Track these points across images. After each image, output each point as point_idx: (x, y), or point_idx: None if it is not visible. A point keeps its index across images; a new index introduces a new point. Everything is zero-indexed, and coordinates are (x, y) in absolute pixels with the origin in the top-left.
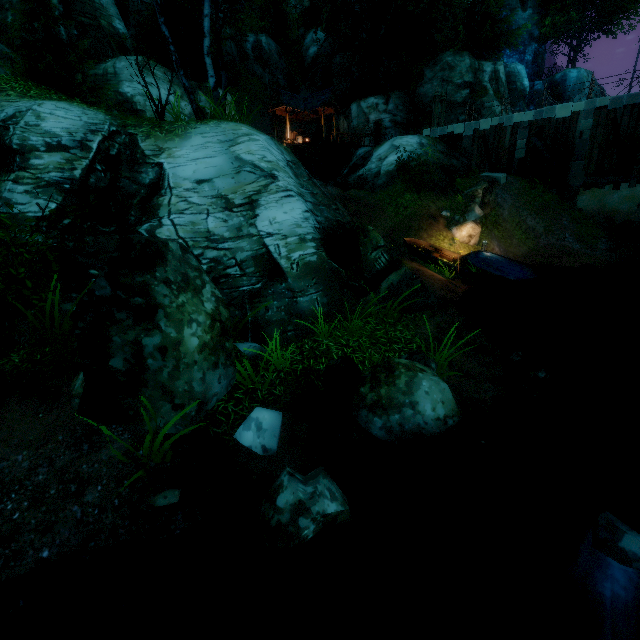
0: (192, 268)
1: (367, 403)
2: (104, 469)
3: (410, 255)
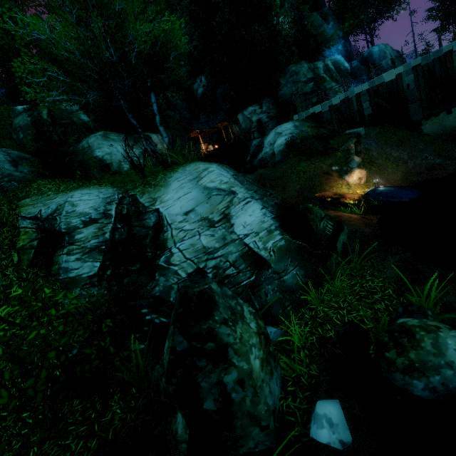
0: (230, 298)
1: (399, 367)
2: None
3: (323, 205)
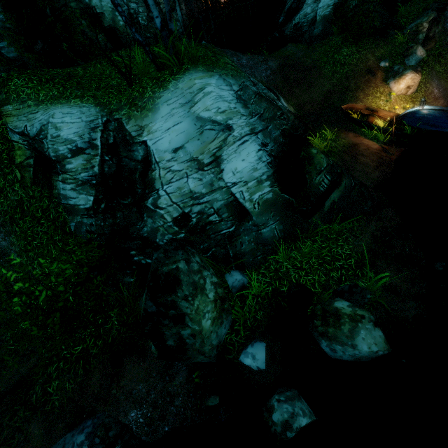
0: (196, 273)
1: (320, 332)
2: (179, 389)
3: (347, 122)
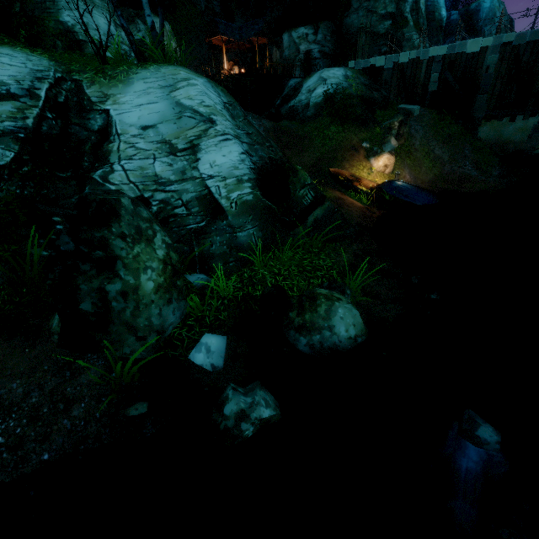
0: (143, 220)
1: (295, 325)
2: (85, 390)
3: (334, 184)
